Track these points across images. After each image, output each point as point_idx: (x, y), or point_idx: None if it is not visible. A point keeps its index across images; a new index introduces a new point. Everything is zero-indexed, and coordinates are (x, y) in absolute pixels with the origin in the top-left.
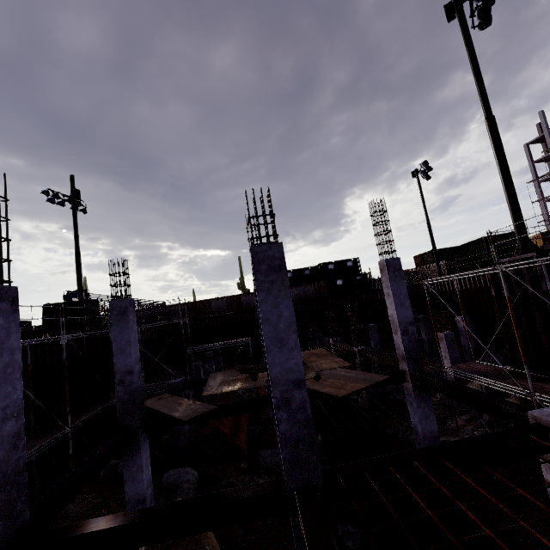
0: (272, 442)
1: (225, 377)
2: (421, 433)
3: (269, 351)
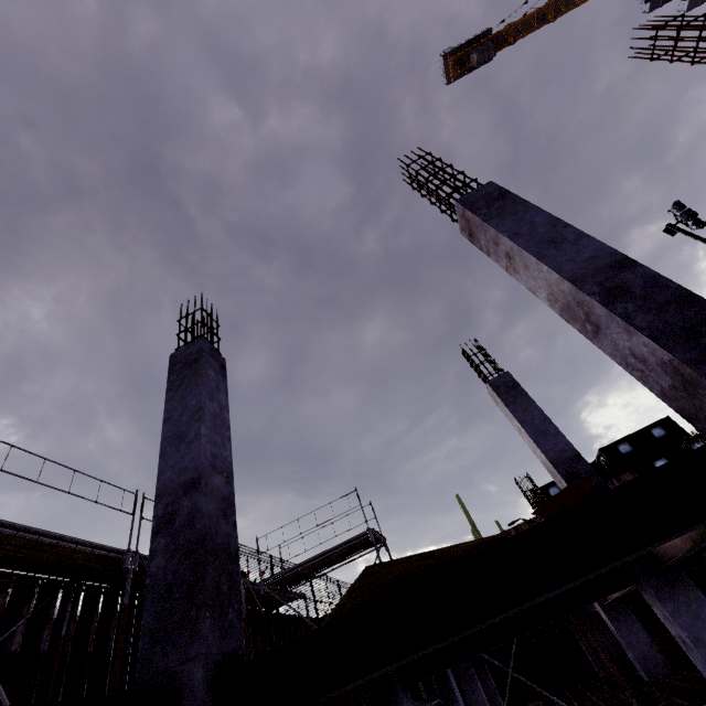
0: None
1: None
2: None
3: None
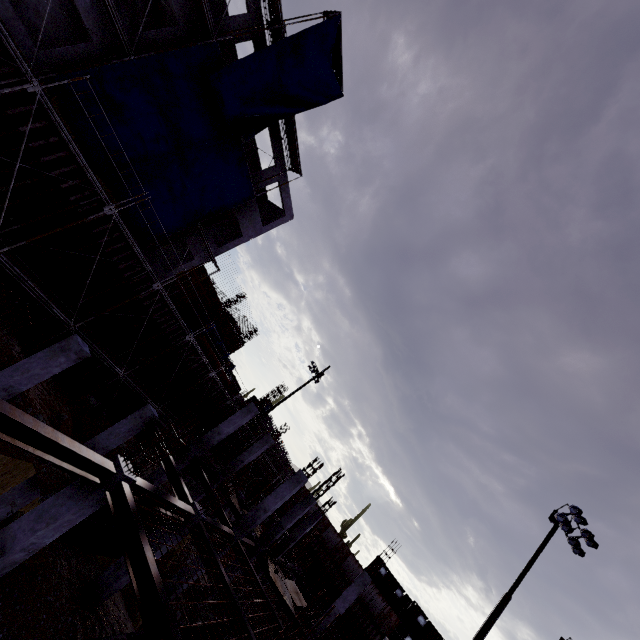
0: None
1: None
2: None
3: (271, 494)
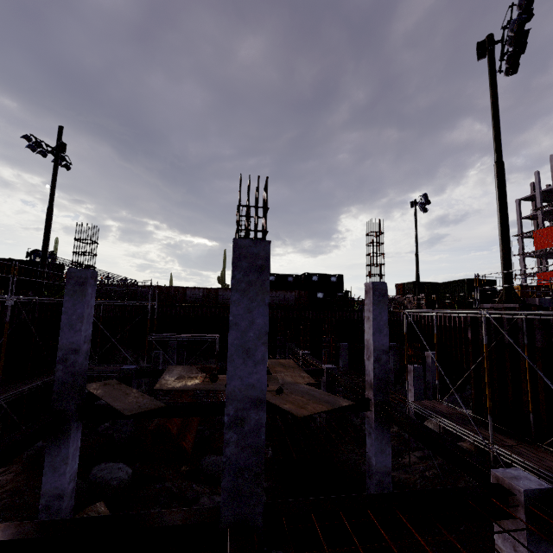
0: (221, 447)
1: (183, 372)
2: (374, 466)
3: (231, 361)
